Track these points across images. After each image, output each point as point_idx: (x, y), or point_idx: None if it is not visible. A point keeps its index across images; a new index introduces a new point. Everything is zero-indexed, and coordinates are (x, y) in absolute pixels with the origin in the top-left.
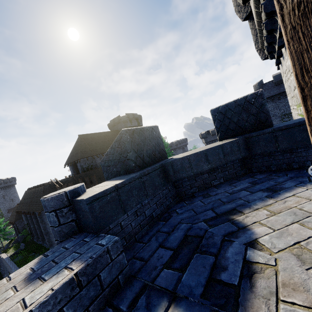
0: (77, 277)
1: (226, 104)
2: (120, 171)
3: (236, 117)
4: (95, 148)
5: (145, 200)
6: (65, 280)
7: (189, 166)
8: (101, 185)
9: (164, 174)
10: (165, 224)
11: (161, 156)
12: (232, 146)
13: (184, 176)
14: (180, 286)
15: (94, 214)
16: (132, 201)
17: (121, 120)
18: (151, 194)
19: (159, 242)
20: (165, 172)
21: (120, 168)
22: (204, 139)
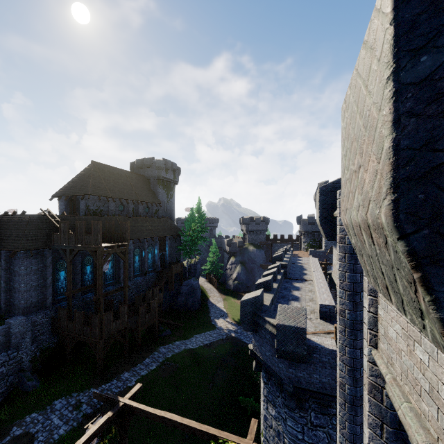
0: None
1: None
2: None
3: None
4: (112, 188)
5: None
6: None
7: None
8: None
9: None
10: None
11: None
12: None
13: None
14: None
15: None
16: None
17: (155, 165)
18: None
19: None
20: None
21: None
22: (246, 226)
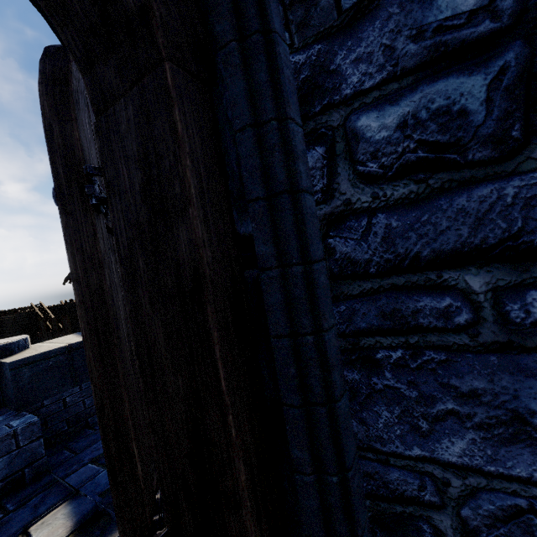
0: None
1: None
2: None
3: None
4: None
5: None
6: None
7: None
8: (57, 340)
9: None
10: None
11: None
12: None
13: None
14: (89, 484)
15: (20, 384)
16: None
17: None
18: None
19: None
20: None
21: None
22: None
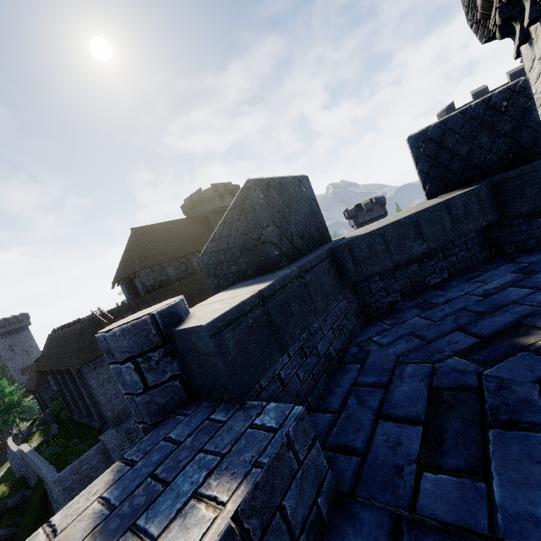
0: (238, 523)
1: (444, 120)
2: (246, 270)
3: (466, 146)
4: (163, 251)
5: (313, 323)
6: (213, 537)
7: (385, 250)
8: (217, 299)
9: (337, 270)
10: (363, 369)
11: (321, 236)
12: (468, 202)
13: (376, 271)
14: (500, 520)
15: (228, 358)
16: (293, 326)
17: (205, 197)
18: (322, 309)
19: (370, 408)
20: (338, 266)
21: (245, 265)
22: (354, 220)
